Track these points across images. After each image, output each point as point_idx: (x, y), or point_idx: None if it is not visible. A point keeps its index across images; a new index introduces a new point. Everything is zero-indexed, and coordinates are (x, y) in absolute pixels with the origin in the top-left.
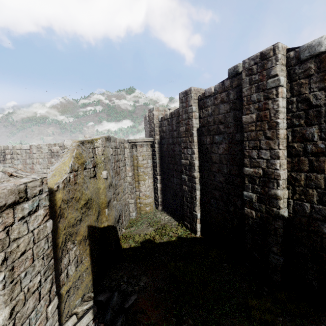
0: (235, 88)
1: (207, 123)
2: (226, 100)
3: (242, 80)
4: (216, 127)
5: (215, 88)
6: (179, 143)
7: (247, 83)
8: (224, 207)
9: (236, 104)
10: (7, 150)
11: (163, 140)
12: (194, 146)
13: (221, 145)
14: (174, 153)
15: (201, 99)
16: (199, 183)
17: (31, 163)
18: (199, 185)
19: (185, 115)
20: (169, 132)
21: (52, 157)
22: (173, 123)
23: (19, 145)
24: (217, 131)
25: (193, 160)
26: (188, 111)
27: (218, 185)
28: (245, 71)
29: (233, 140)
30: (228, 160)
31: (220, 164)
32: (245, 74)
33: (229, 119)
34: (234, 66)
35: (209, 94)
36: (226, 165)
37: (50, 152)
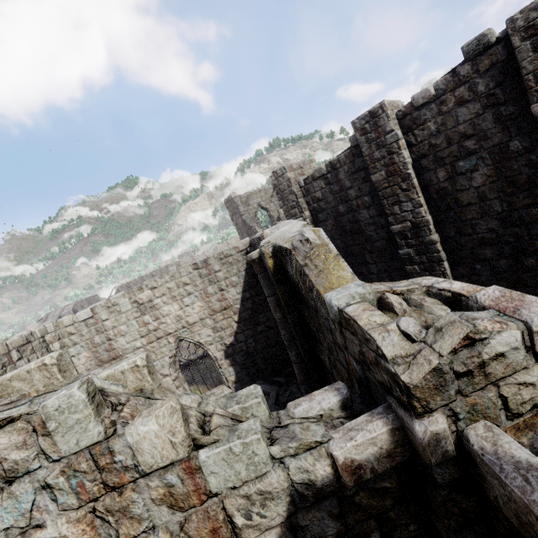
0: (487, 71)
1: (430, 149)
2: (470, 98)
3: (513, 50)
4: (457, 147)
5: (437, 87)
6: (366, 205)
7: (529, 51)
8: (512, 265)
9: (497, 96)
10: (48, 334)
11: (321, 214)
12: (419, 194)
13: (478, 172)
14: (359, 224)
15: (406, 114)
16: (442, 249)
17: (105, 340)
18: (443, 252)
19: (379, 152)
20: (335, 196)
21: (144, 313)
22: (342, 176)
23: (68, 318)
24: (461, 153)
25: (423, 216)
26: (386, 143)
27: (487, 236)
28: (518, 33)
29: (504, 155)
30: (501, 189)
31: (483, 202)
32: (521, 37)
33: (486, 126)
34: (477, 37)
35: (426, 101)
36: (499, 198)
37: (136, 305)
